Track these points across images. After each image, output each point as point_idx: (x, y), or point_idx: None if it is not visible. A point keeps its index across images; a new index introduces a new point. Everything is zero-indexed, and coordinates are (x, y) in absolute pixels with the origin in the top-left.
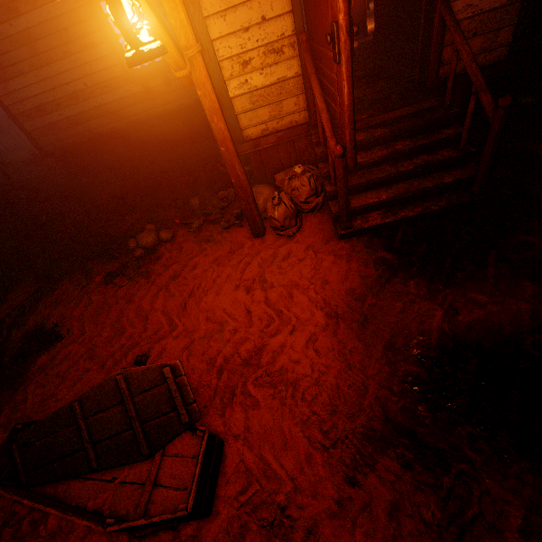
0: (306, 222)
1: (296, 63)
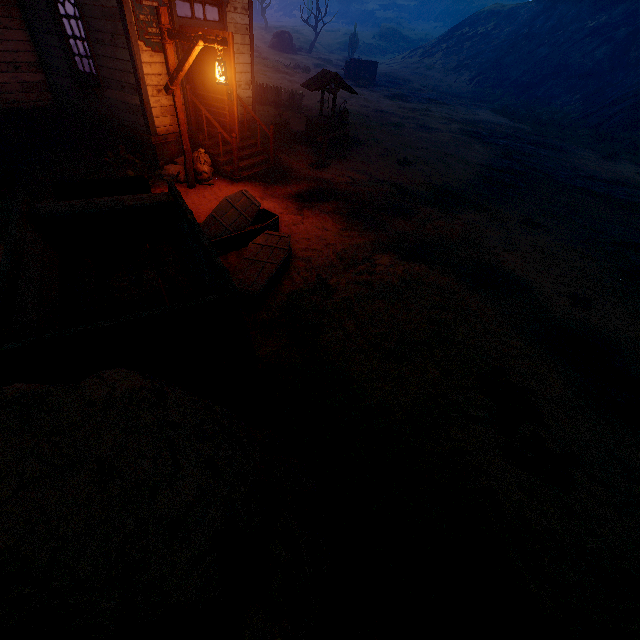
0: (213, 180)
1: (182, 98)
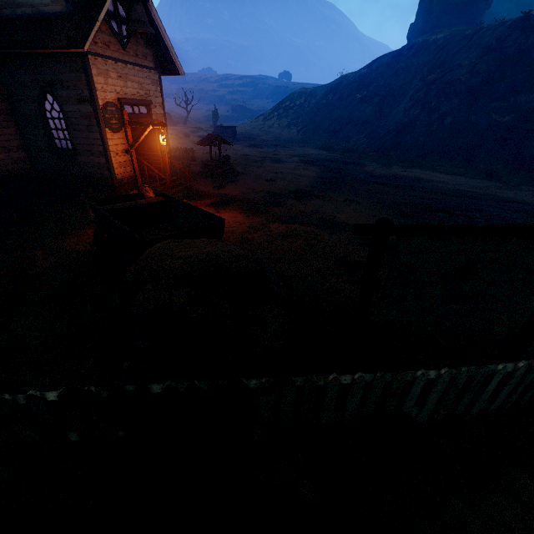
0: None
1: (130, 157)
